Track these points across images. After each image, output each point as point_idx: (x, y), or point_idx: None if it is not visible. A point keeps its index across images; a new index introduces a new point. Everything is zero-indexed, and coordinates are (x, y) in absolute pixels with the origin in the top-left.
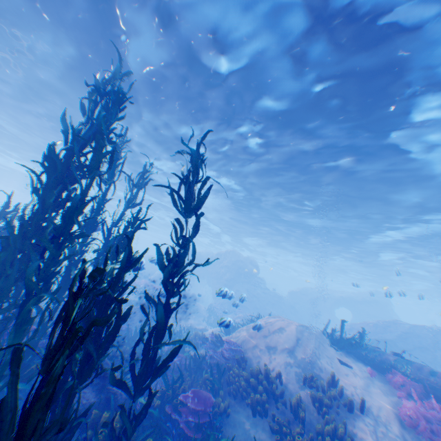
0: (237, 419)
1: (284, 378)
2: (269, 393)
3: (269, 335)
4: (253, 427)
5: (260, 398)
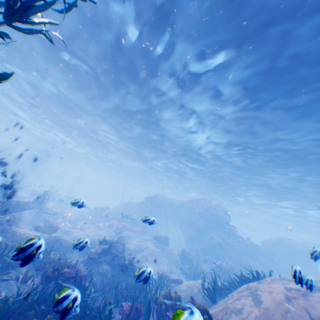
0: None
1: None
2: None
3: None
4: None
5: None
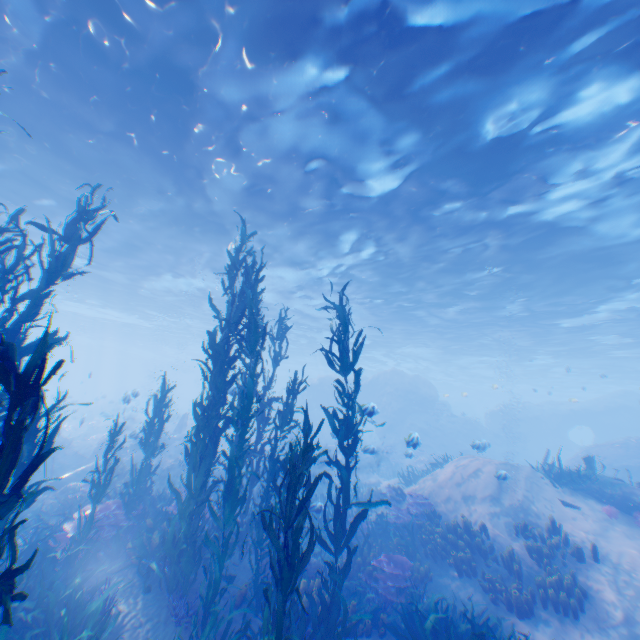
0: (441, 582)
1: (491, 531)
2: (475, 550)
3: (462, 481)
4: (462, 588)
5: (463, 556)
